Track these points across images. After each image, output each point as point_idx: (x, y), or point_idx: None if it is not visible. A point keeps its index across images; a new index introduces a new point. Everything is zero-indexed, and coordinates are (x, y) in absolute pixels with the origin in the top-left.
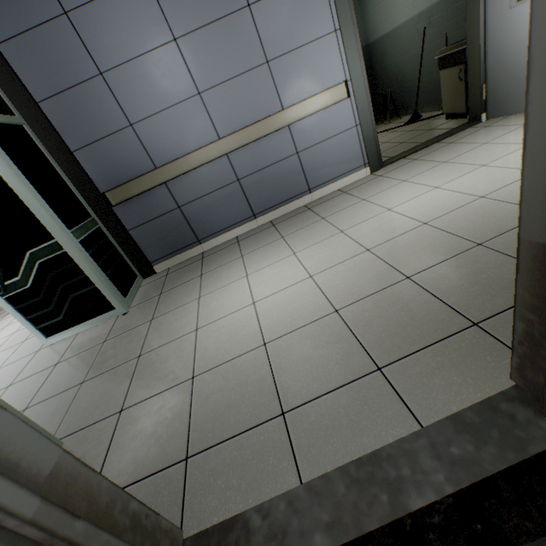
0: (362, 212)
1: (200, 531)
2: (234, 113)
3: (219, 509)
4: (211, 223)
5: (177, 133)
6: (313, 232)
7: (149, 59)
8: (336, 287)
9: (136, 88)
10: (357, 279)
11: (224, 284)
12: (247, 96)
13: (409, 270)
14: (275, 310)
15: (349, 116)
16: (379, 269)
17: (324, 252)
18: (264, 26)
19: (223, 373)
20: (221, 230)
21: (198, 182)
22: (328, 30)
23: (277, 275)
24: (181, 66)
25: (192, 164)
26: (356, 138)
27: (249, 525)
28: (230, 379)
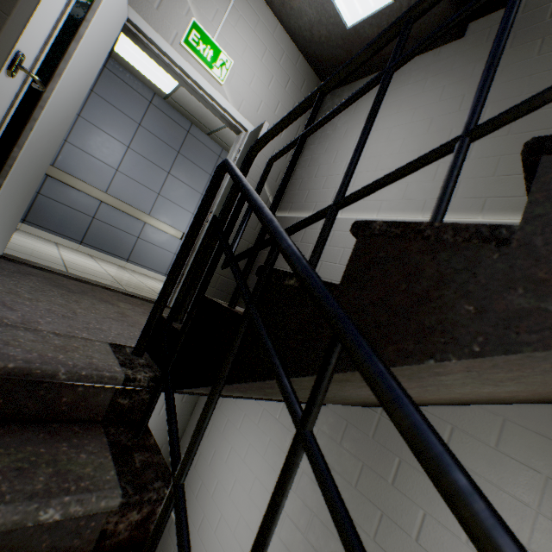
0: (149, 280)
1: (6, 253)
2: (125, 192)
3: (20, 256)
4: (48, 219)
5: (86, 168)
6: (116, 268)
7: (110, 138)
8: (116, 275)
9: (90, 137)
10: (129, 279)
11: (38, 242)
12: (138, 194)
13: (154, 289)
14: (75, 261)
15: (175, 247)
16: (141, 283)
17: (118, 271)
18: (169, 184)
19: (29, 249)
20: (49, 229)
21: (69, 195)
22: (191, 211)
23: (83, 259)
24: (121, 155)
25: (78, 185)
26: (171, 259)
27: (37, 263)
28: (35, 252)
